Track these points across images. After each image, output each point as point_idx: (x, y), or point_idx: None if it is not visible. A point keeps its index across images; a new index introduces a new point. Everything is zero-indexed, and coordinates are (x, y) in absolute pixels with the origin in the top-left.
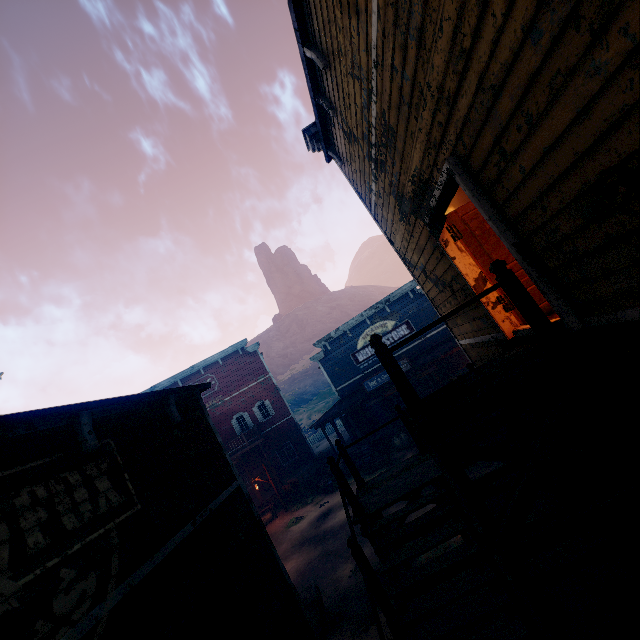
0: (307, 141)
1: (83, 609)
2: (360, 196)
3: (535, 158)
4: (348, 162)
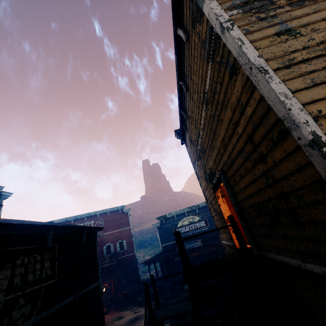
0: (175, 134)
1: (21, 320)
2: (192, 162)
3: (242, 186)
4: (189, 148)
